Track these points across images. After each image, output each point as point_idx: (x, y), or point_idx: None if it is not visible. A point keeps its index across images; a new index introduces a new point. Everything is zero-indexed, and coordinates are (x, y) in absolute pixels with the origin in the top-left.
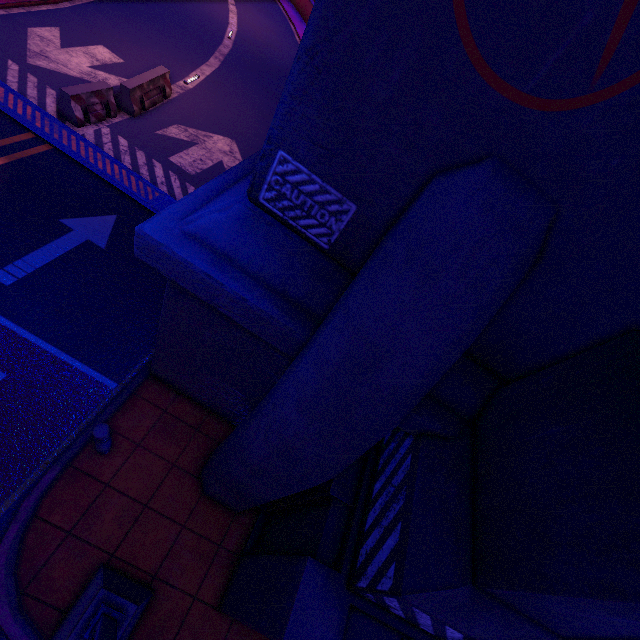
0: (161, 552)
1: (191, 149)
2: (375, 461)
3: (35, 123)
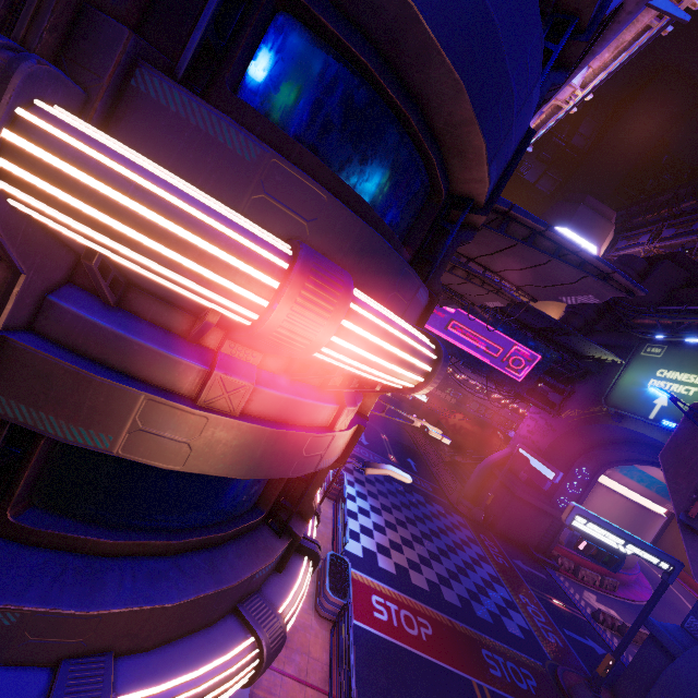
0: None
1: None
2: None
3: (582, 610)
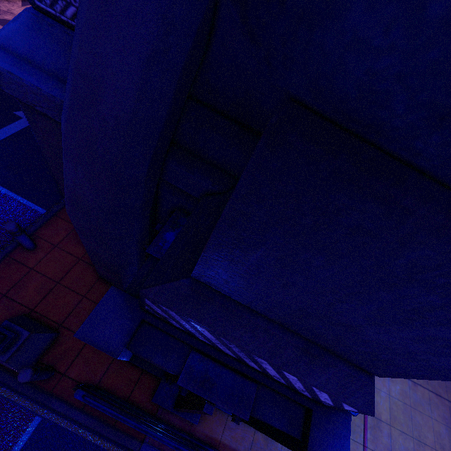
0: (66, 311)
1: None
2: None
3: None
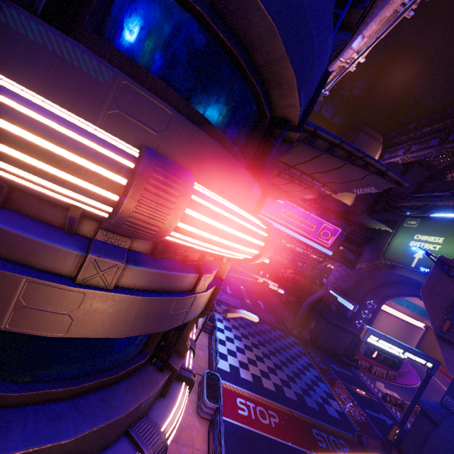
0: None
1: None
2: None
3: (376, 395)
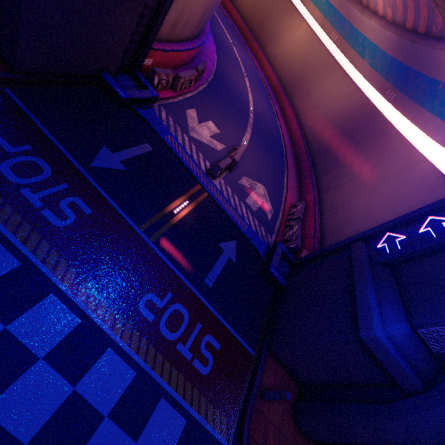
0: None
1: (252, 193)
2: None
3: (201, 178)
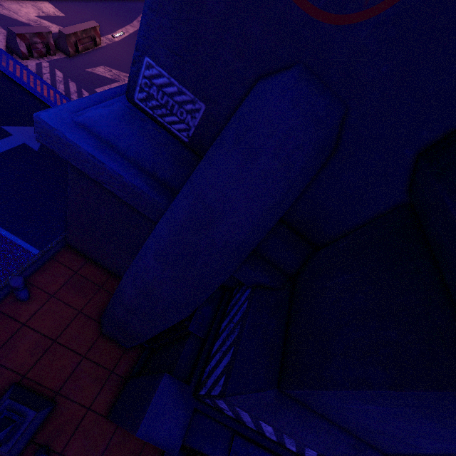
0: (64, 375)
1: (113, 85)
2: (225, 308)
3: None
